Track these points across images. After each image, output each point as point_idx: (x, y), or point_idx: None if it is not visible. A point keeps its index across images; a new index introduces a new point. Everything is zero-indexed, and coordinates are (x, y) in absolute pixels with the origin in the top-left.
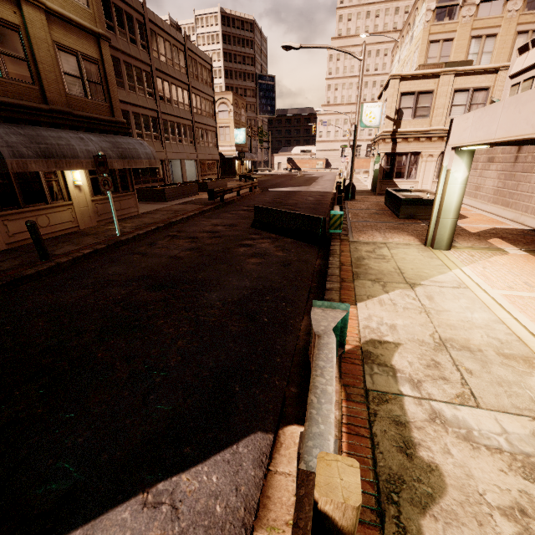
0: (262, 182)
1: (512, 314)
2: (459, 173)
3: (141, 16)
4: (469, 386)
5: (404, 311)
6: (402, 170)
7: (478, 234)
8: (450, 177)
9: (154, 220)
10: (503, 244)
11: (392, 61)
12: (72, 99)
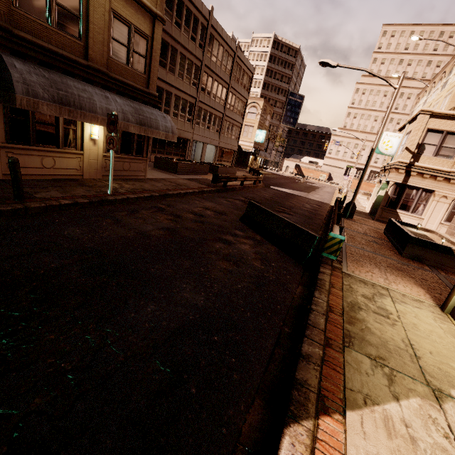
0: (267, 178)
1: None
2: None
3: (206, 21)
4: None
5: None
6: (409, 203)
7: None
8: None
9: (153, 187)
10: None
11: (416, 102)
12: (113, 62)
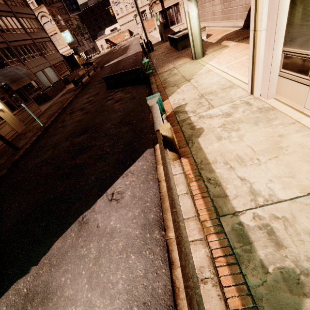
0: (98, 63)
1: (227, 73)
2: (193, 12)
3: None
4: (211, 104)
5: (187, 92)
6: (172, 19)
7: (217, 42)
8: (190, 16)
9: (54, 111)
10: (227, 42)
11: None
12: None
